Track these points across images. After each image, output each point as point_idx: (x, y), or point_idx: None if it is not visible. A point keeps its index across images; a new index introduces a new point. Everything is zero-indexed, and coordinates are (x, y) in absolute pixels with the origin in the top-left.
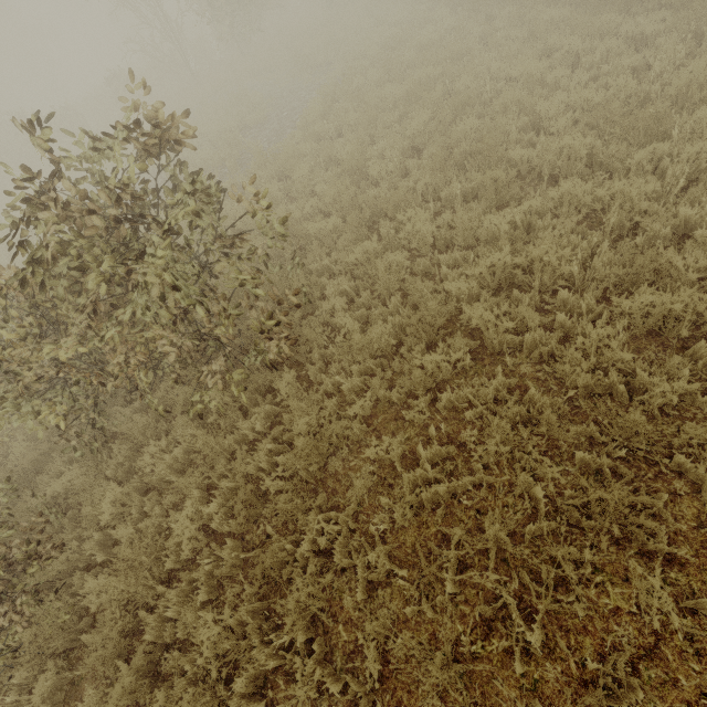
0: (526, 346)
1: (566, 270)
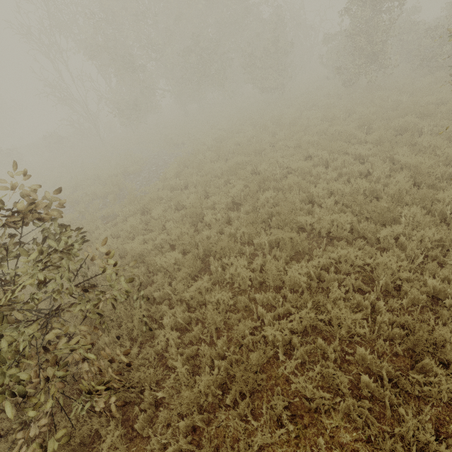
0: (341, 410)
1: (361, 331)
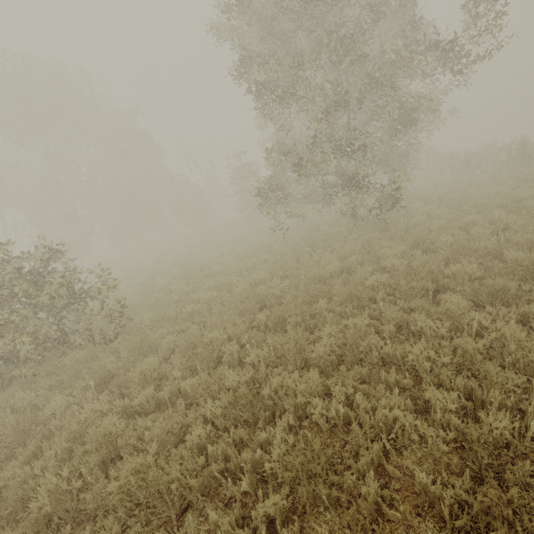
0: (225, 302)
1: (232, 281)
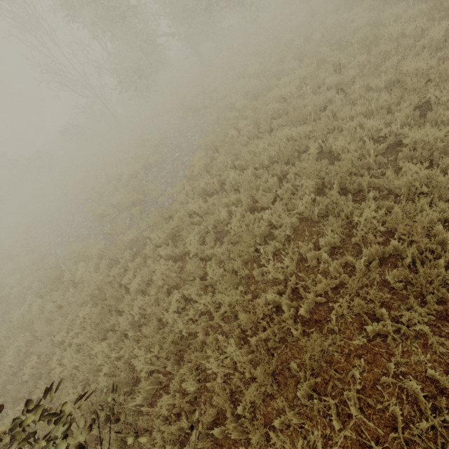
0: None
1: None
